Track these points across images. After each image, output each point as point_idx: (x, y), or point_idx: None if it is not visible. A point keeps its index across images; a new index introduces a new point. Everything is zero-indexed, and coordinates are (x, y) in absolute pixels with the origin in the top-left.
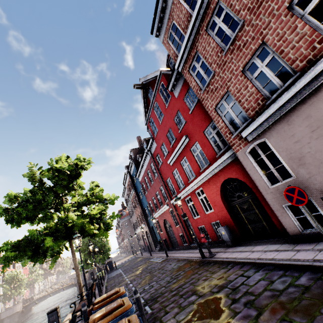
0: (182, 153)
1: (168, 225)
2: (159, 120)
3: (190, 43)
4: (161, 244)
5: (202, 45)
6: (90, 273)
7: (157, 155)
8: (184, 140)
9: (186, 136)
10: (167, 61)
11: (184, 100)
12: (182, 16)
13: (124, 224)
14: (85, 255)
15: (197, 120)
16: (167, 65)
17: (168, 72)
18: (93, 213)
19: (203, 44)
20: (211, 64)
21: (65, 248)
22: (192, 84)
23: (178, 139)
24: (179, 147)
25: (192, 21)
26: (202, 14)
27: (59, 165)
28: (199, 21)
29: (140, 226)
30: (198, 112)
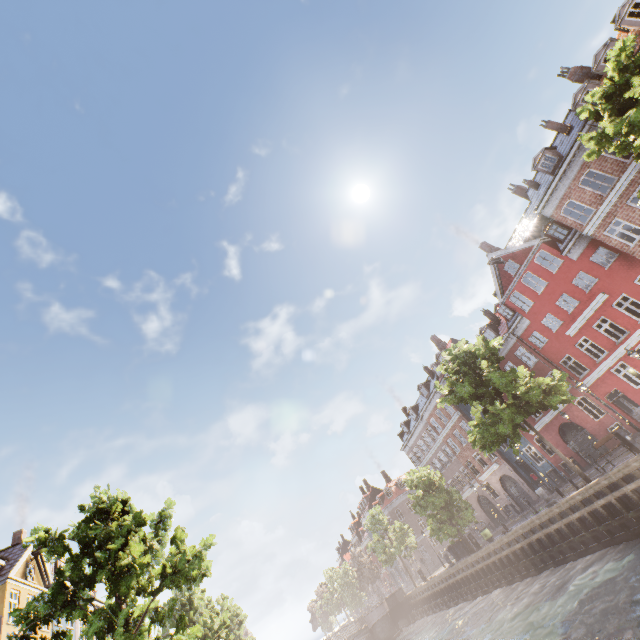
0: (595, 315)
1: (571, 432)
2: (536, 291)
3: (604, 213)
4: (558, 474)
5: (622, 214)
6: (389, 603)
7: (530, 335)
8: (600, 298)
9: (603, 293)
10: (543, 231)
11: (590, 260)
12: (586, 196)
13: (395, 514)
14: (442, 512)
15: (619, 274)
16: (544, 234)
17: (545, 240)
18: (545, 383)
19: (624, 213)
20: (639, 225)
21: (522, 429)
22: (612, 243)
23: (584, 301)
24: (592, 307)
25: (607, 200)
26: (619, 195)
27: (492, 340)
28: (616, 199)
29: (476, 478)
30: (619, 266)
